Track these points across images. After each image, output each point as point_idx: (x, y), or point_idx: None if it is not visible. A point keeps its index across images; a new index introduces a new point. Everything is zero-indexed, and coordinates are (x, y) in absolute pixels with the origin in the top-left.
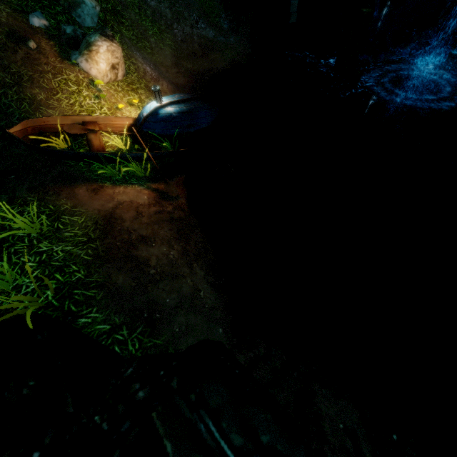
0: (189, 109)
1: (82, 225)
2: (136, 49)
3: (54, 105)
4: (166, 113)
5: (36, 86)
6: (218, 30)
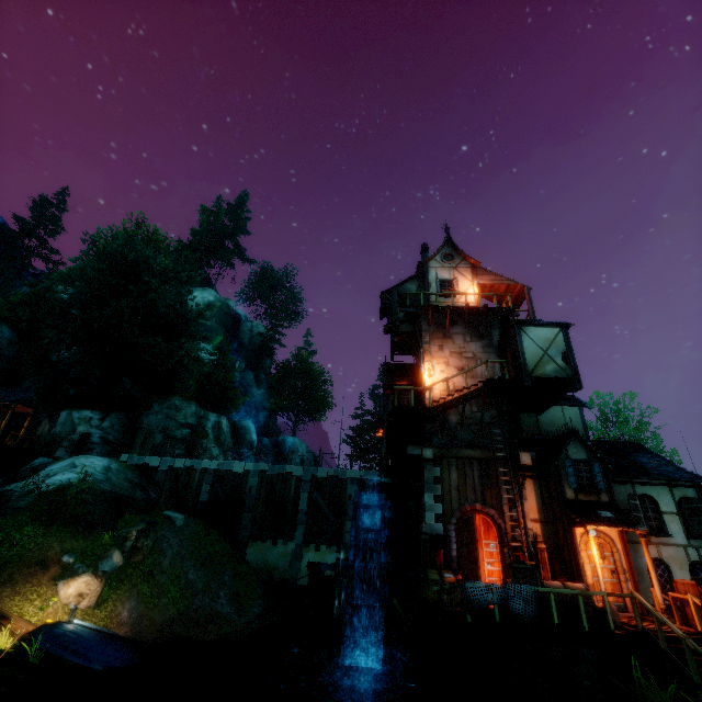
0: (91, 636)
1: None
2: (138, 600)
3: (5, 601)
4: (62, 628)
5: (13, 587)
6: (239, 609)
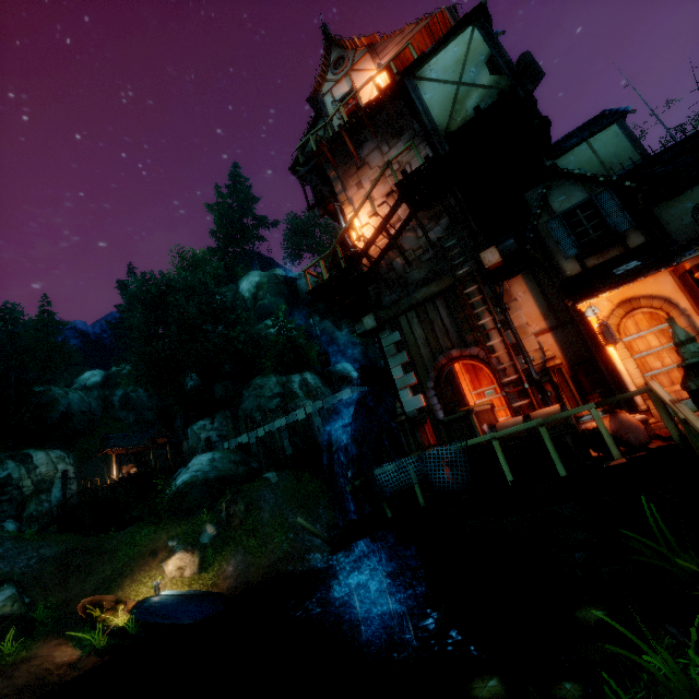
0: (174, 602)
1: (18, 657)
2: (244, 554)
3: (126, 589)
4: (149, 602)
5: (132, 577)
6: None
